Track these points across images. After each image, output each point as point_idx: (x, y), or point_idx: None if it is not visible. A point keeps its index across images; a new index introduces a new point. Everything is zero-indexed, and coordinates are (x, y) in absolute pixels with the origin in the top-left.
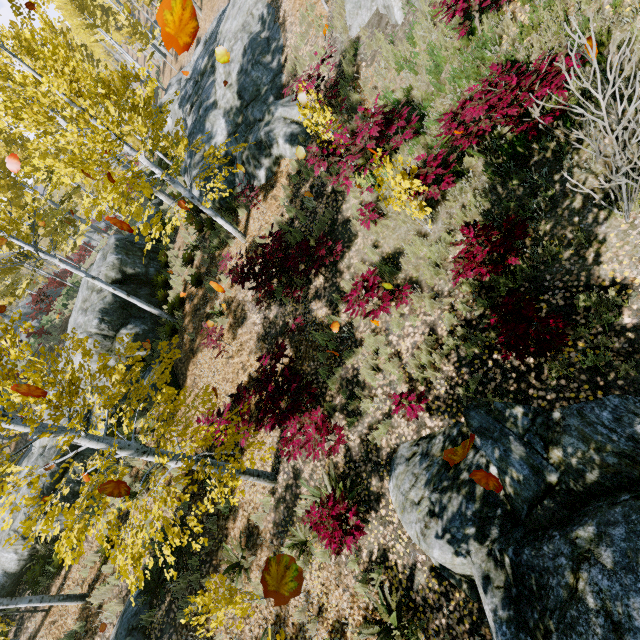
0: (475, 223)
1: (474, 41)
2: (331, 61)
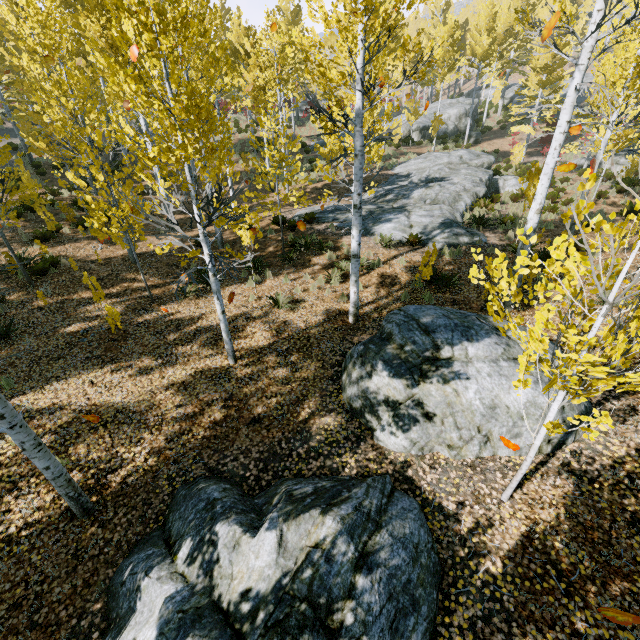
0: None
1: None
2: None
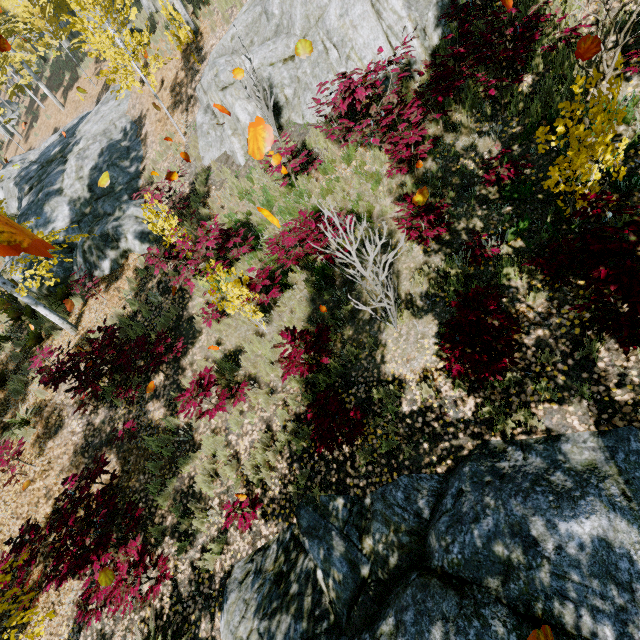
0: (294, 328)
1: (293, 191)
2: (186, 179)
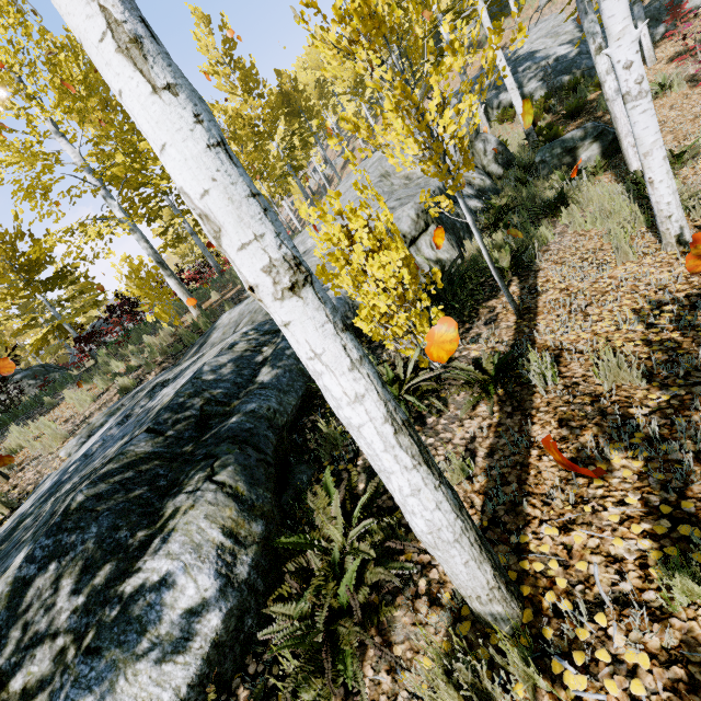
0: None
1: None
2: None
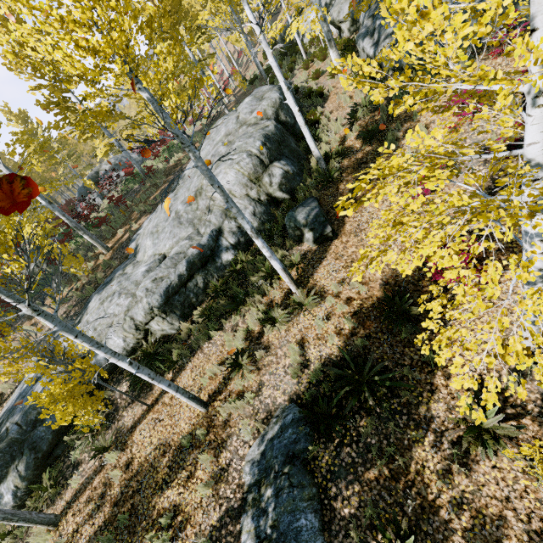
0: None
1: None
2: None
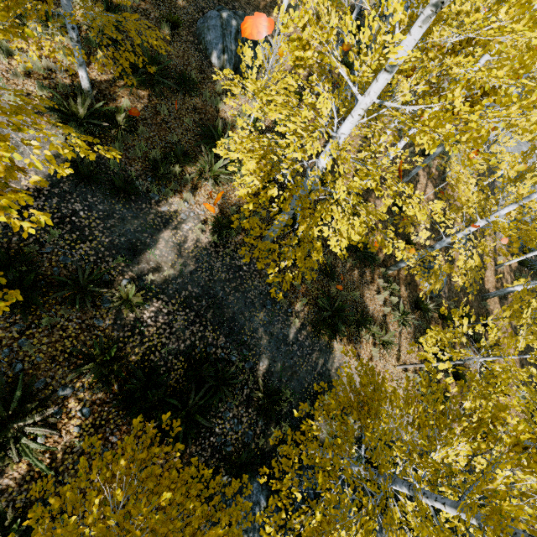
0: None
1: None
2: None
